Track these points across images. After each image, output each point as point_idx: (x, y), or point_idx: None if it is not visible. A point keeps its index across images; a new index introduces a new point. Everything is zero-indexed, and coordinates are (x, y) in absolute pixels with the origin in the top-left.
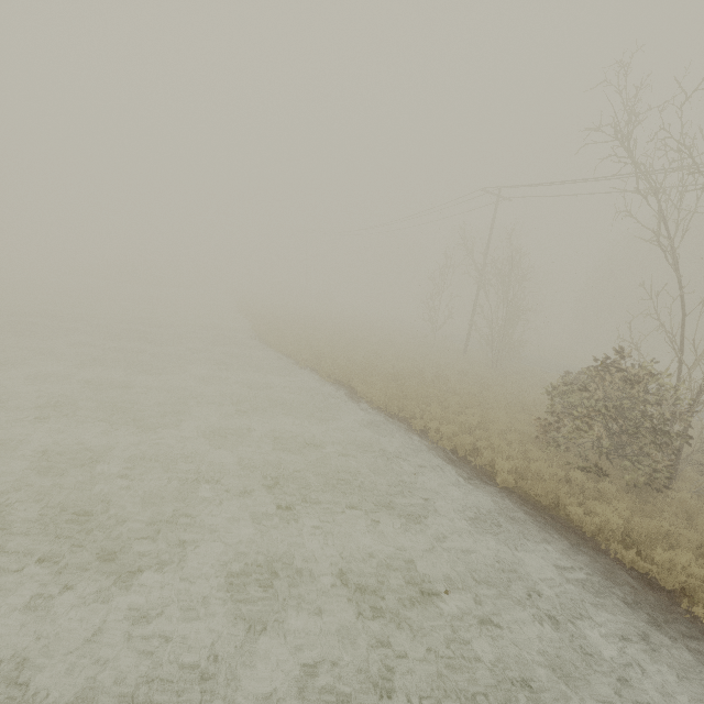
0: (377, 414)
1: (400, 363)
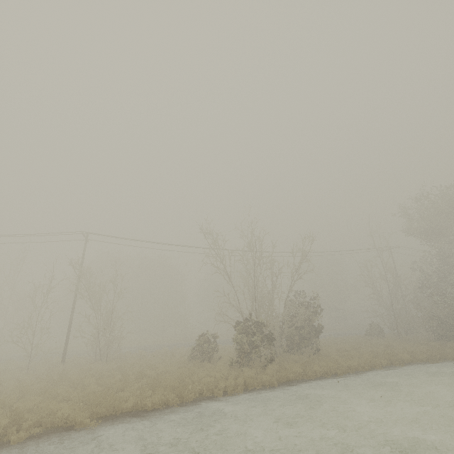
0: (190, 406)
1: (87, 381)
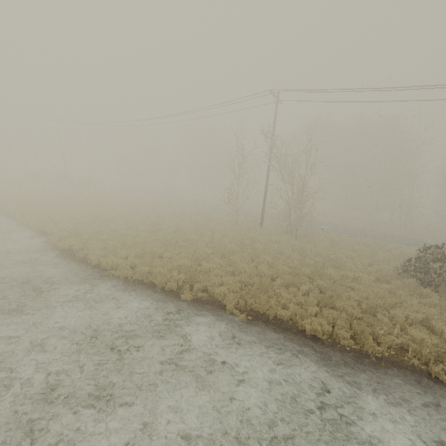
0: (372, 367)
1: (262, 257)
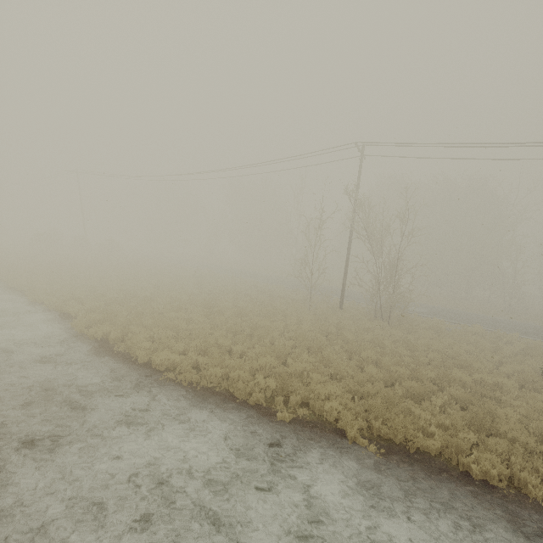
0: None
1: (364, 353)
